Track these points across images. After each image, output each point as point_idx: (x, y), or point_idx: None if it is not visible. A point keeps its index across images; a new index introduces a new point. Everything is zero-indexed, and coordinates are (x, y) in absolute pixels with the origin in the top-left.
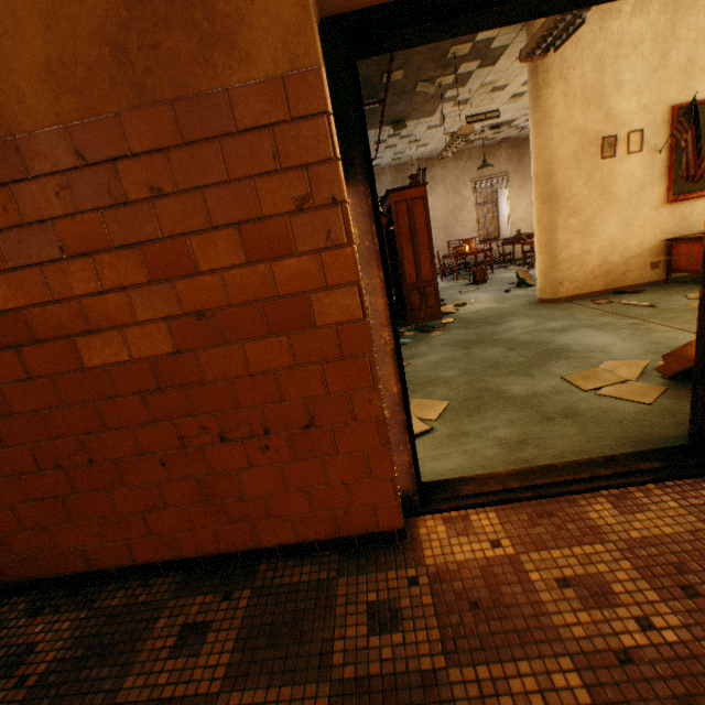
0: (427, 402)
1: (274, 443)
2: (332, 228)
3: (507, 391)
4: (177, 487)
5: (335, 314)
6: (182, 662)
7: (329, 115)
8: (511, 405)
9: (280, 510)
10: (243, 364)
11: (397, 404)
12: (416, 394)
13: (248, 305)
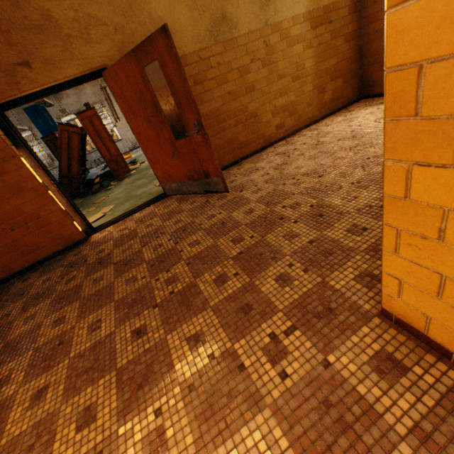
0: (108, 207)
1: (31, 226)
2: (17, 164)
3: (136, 194)
4: (4, 250)
5: (31, 185)
6: (25, 283)
7: (1, 136)
8: (134, 198)
9: (43, 245)
10: (8, 206)
11: (68, 205)
12: (106, 206)
13: (1, 190)
